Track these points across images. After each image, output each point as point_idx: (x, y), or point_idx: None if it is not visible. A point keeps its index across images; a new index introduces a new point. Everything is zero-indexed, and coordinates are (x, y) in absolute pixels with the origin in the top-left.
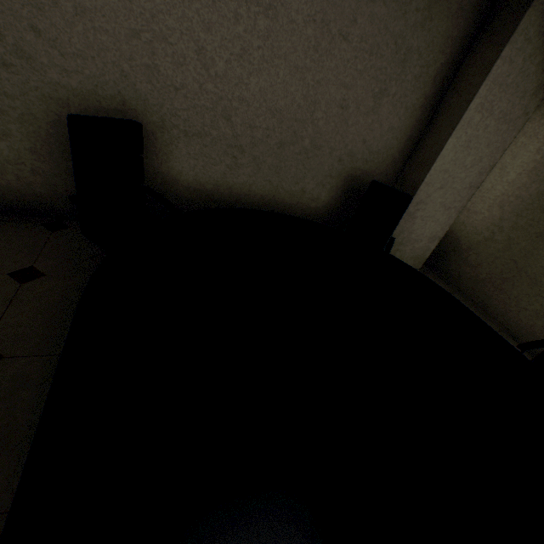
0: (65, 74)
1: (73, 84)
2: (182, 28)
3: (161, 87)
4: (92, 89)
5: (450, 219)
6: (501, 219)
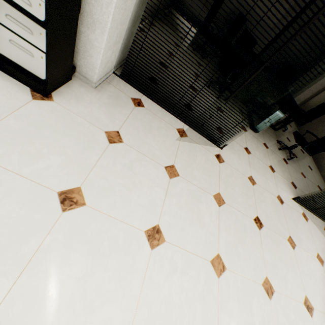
0: (236, 2)
1: (235, 5)
2: (267, 1)
3: (252, 13)
4: (238, 8)
5: (308, 95)
6: (324, 102)
